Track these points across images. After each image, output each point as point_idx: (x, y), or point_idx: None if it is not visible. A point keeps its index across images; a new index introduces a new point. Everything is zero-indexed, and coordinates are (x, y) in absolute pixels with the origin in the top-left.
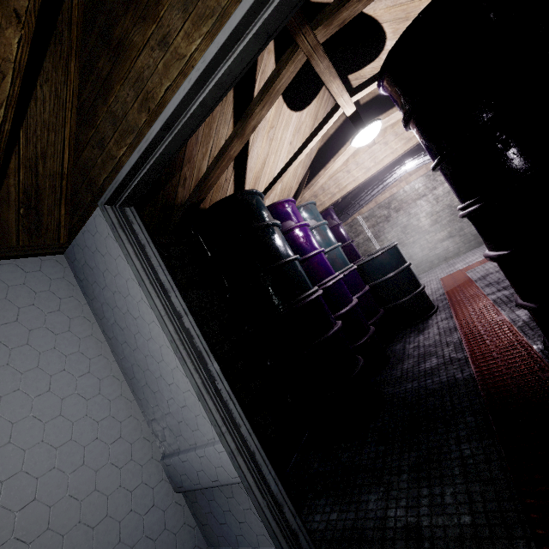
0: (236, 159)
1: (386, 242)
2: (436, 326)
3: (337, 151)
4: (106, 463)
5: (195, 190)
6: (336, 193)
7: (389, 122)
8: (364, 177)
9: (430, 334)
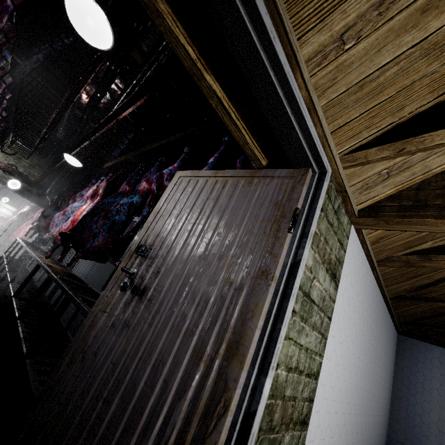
0: None
1: None
2: None
3: None
4: (386, 421)
5: None
6: None
7: None
8: None
9: None
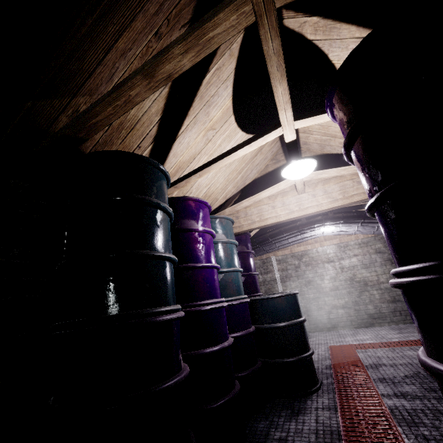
0: (160, 132)
1: (289, 288)
2: (314, 414)
3: (270, 186)
4: None
5: (73, 119)
6: (256, 221)
7: (322, 174)
8: (286, 217)
9: (305, 425)
